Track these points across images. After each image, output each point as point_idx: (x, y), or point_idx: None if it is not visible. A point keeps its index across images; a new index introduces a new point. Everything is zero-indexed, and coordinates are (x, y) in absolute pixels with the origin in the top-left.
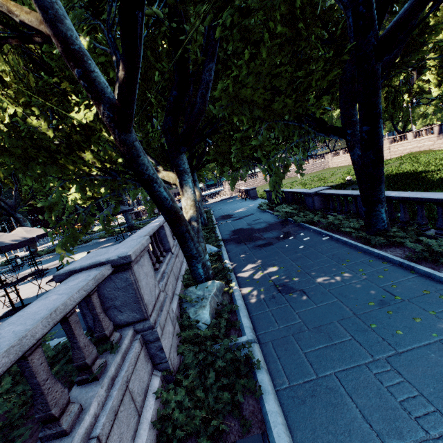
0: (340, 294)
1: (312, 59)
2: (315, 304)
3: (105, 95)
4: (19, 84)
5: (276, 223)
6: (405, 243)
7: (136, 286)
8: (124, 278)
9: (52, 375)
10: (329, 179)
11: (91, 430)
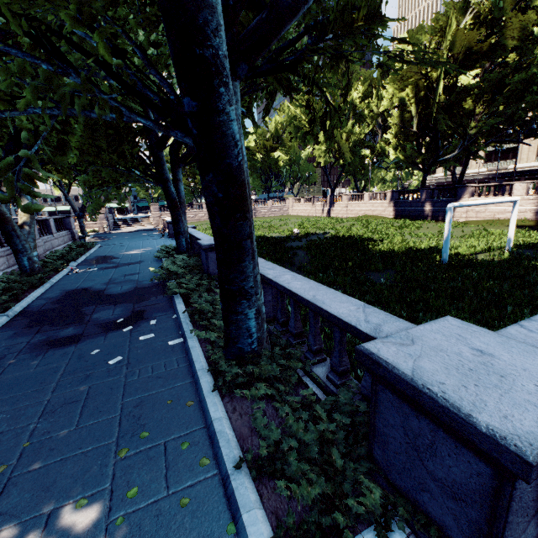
0: None
1: None
2: None
3: None
4: None
5: (148, 287)
6: (254, 416)
7: None
8: None
9: None
10: (280, 228)
11: None
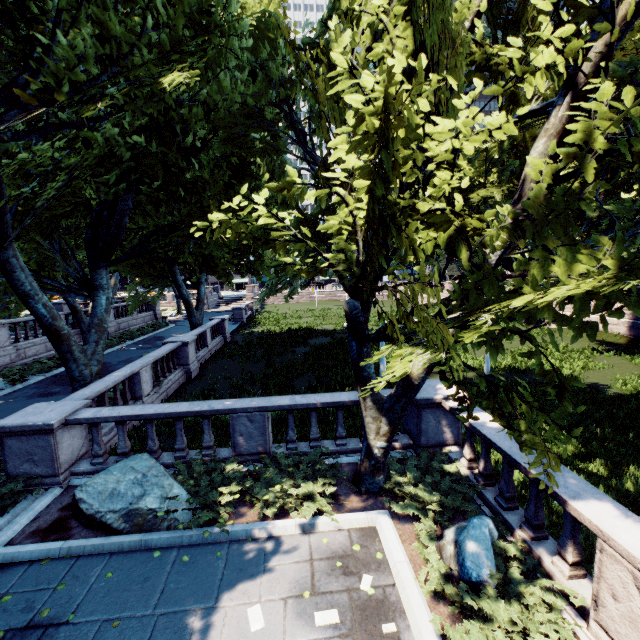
0: None
1: None
2: None
3: None
4: None
5: None
6: None
7: None
8: None
9: None
10: None
11: None
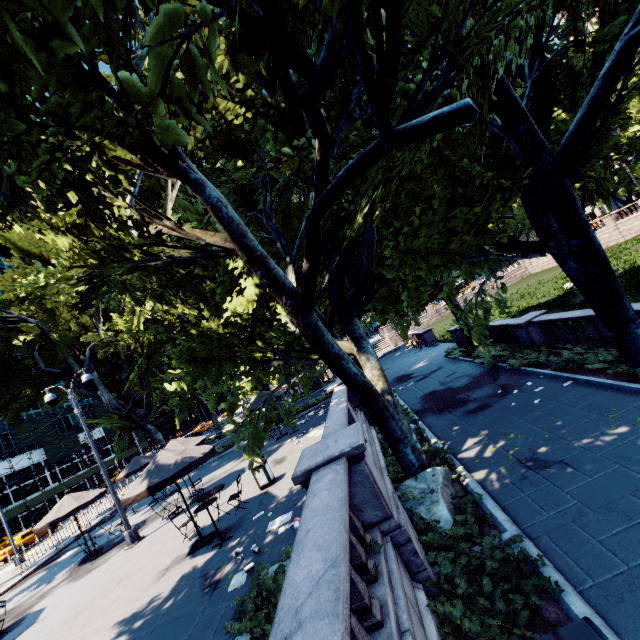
0: (620, 457)
1: (475, 177)
2: (588, 476)
3: (286, 286)
4: (160, 283)
5: (483, 374)
6: None
7: (372, 478)
8: (358, 471)
9: (352, 567)
10: (538, 292)
11: (399, 626)
